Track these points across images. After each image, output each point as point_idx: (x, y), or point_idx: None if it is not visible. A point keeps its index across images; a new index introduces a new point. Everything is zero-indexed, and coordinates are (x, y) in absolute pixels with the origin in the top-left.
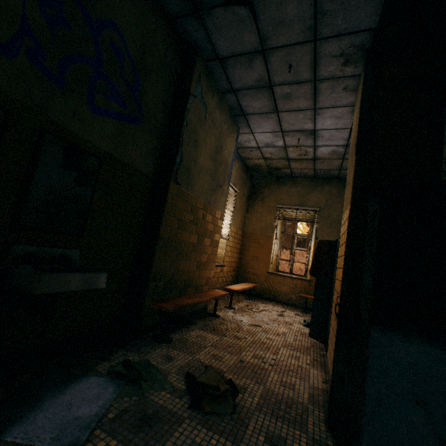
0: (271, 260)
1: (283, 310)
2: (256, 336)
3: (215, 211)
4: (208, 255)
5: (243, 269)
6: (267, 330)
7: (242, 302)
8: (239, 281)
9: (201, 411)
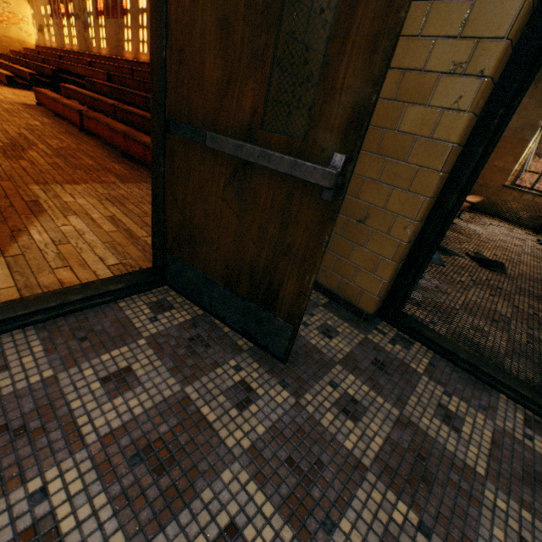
0: (512, 172)
1: (511, 228)
2: (496, 243)
3: None
4: None
5: None
6: (503, 241)
7: (465, 214)
8: None
9: (486, 269)
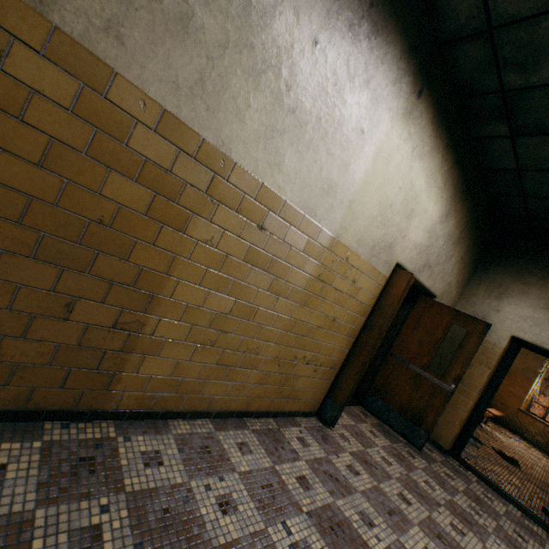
0: (524, 400)
1: (529, 446)
2: (515, 451)
3: None
4: None
5: None
6: (520, 451)
7: (490, 422)
8: None
9: (506, 461)
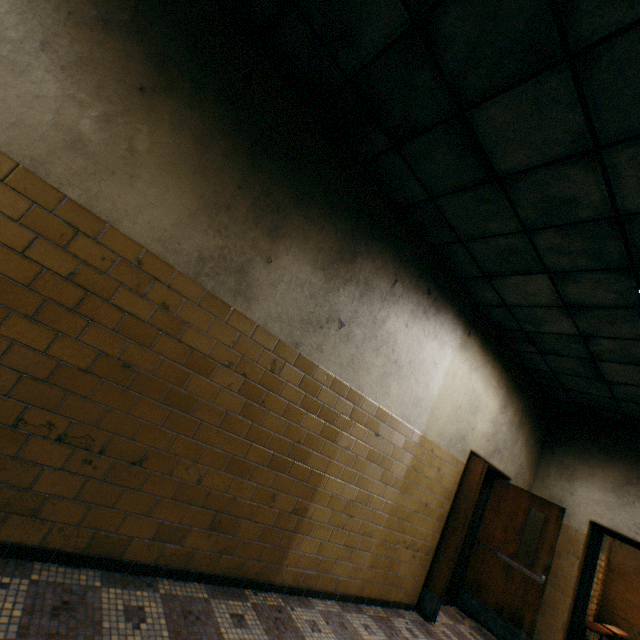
0: None
1: None
2: None
3: (600, 554)
4: (593, 590)
5: (608, 606)
6: None
7: None
8: (602, 619)
9: None
